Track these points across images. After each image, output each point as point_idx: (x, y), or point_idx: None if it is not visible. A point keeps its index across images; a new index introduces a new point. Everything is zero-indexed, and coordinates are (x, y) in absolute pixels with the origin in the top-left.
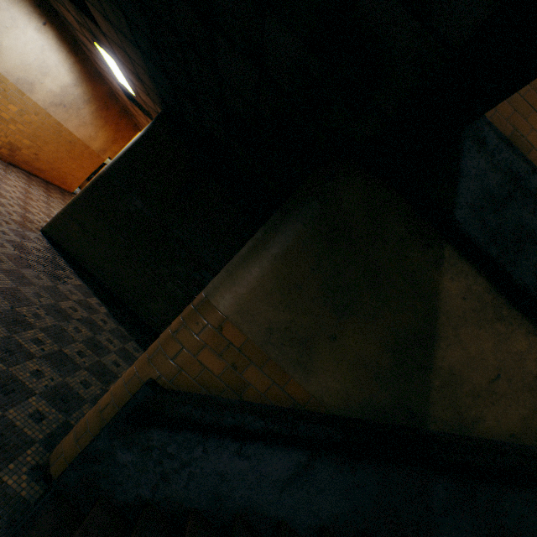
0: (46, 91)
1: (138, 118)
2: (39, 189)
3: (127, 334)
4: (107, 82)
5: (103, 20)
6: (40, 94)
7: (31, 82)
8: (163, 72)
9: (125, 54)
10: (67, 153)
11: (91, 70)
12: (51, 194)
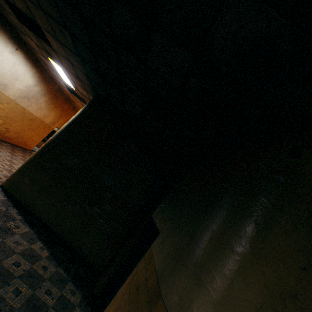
0: (16, 89)
1: (76, 103)
2: (6, 151)
3: (65, 275)
4: (57, 83)
5: (54, 41)
6: (11, 91)
7: (5, 84)
8: (96, 71)
9: (69, 62)
10: (28, 126)
11: (47, 76)
12: (15, 153)
